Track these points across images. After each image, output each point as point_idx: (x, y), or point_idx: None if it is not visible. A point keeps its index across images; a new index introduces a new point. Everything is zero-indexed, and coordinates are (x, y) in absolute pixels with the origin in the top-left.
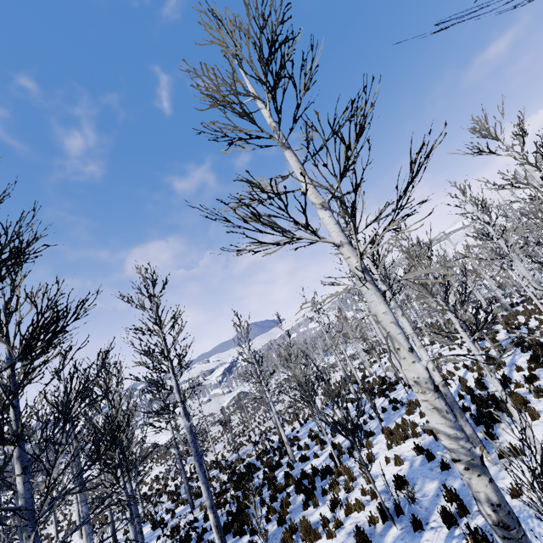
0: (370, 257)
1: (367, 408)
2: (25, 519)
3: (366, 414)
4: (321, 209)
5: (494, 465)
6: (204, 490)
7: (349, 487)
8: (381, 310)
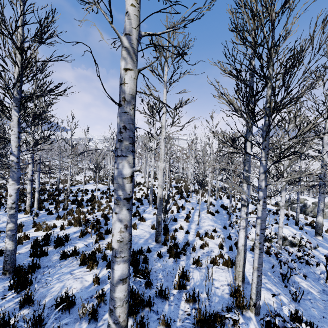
0: (156, 131)
1: (112, 188)
2: (27, 150)
3: (110, 190)
4: (164, 114)
5: (152, 209)
6: (37, 184)
7: (100, 205)
8: (163, 148)
